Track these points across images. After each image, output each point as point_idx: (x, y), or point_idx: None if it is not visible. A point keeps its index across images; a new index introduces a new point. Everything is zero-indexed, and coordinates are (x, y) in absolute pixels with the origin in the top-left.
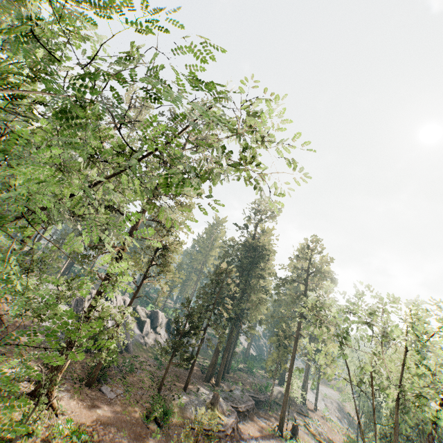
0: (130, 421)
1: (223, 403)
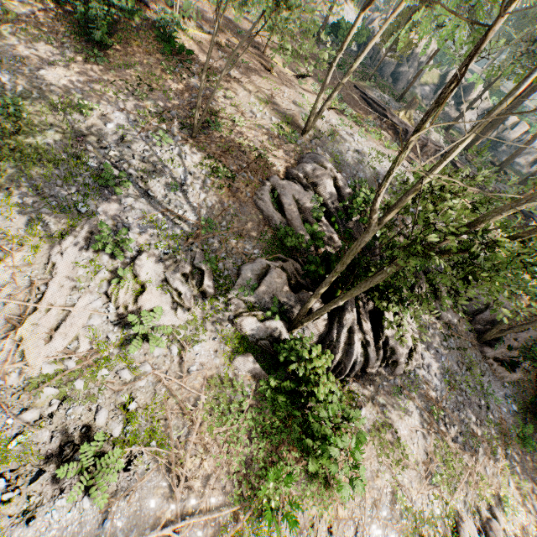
0: (314, 54)
1: (430, 132)
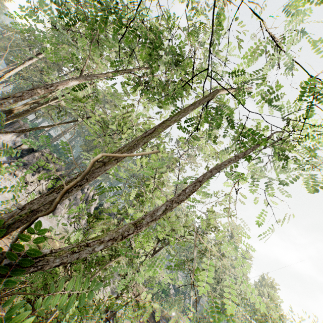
0: None
1: None
